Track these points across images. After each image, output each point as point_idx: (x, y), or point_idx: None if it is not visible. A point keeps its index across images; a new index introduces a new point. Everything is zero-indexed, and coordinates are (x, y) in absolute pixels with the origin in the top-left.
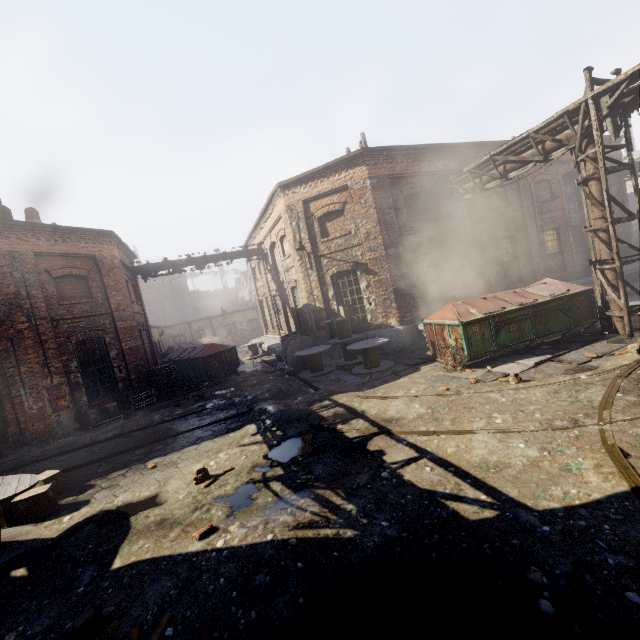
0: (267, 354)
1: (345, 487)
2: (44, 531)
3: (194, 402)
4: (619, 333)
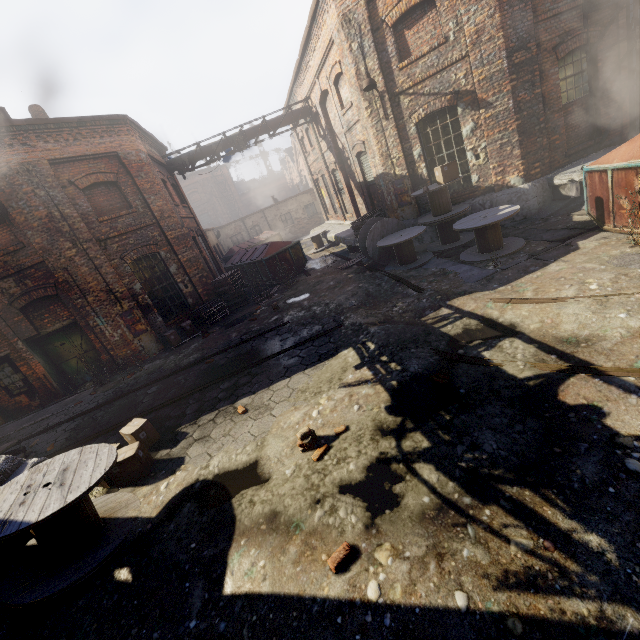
0: (333, 244)
1: (556, 484)
2: (143, 504)
3: (269, 315)
4: None
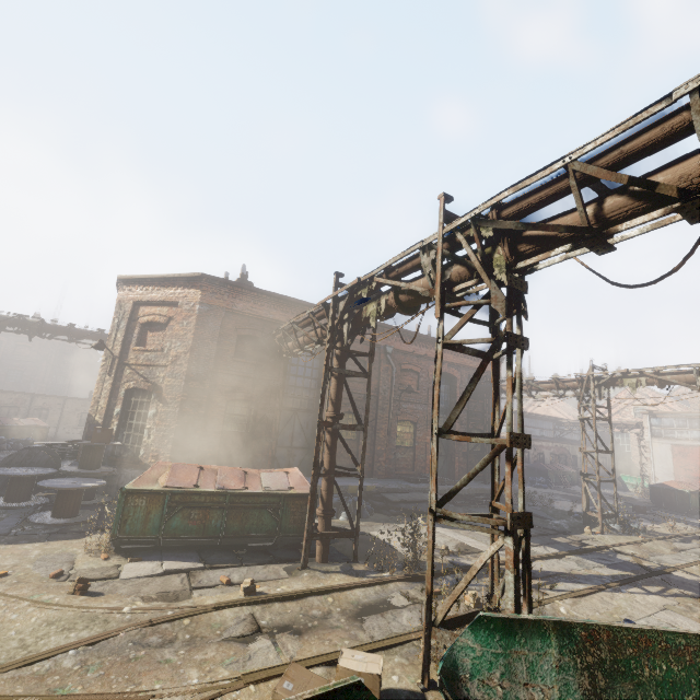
0: None
1: None
2: None
3: None
4: (316, 559)
